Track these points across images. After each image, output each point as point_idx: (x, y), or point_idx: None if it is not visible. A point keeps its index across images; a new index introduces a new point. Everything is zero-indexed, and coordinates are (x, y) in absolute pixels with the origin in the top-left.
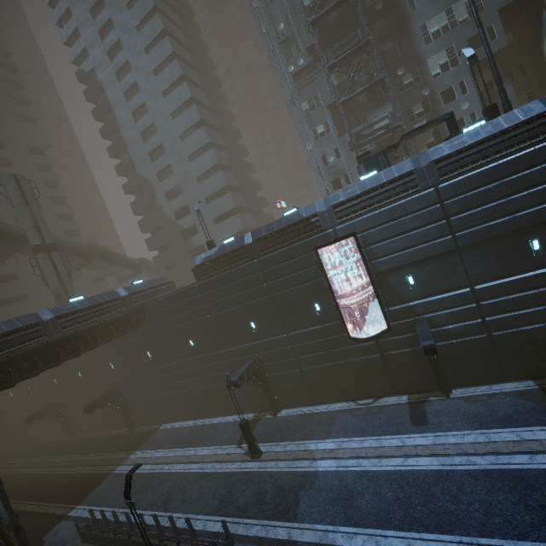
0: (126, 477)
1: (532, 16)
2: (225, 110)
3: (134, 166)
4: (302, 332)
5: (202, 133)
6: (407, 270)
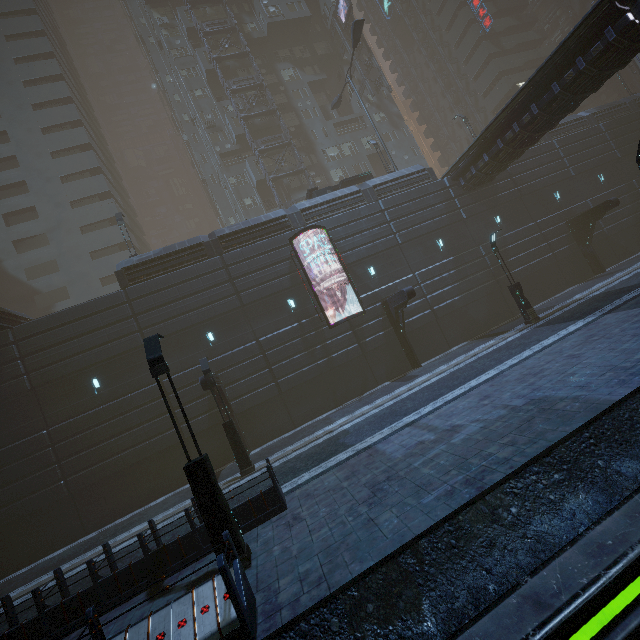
0: (146, 340)
1: (383, 169)
2: (120, 182)
3: None
4: (277, 333)
5: (100, 180)
6: (368, 262)
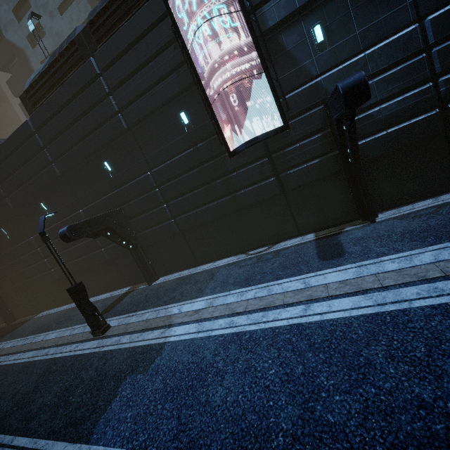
0: None
1: None
2: None
3: (1, 33)
4: (169, 163)
5: None
6: (312, 15)
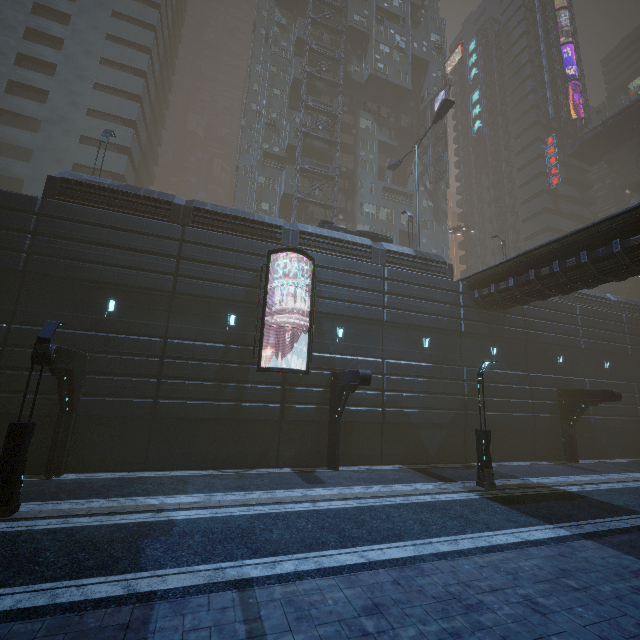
0: None
1: None
2: (160, 126)
3: None
4: (193, 343)
5: (132, 107)
6: (341, 322)
